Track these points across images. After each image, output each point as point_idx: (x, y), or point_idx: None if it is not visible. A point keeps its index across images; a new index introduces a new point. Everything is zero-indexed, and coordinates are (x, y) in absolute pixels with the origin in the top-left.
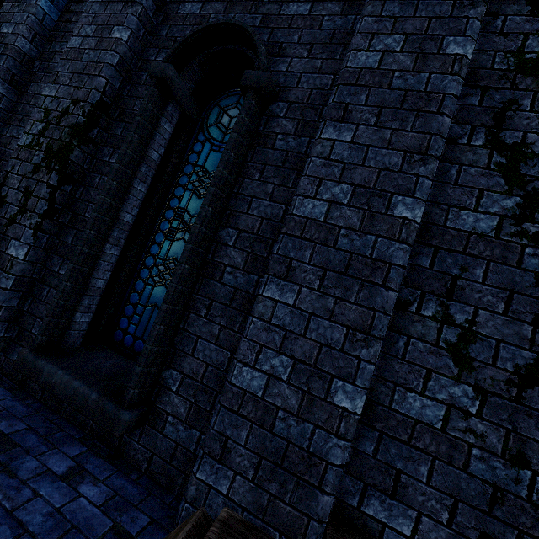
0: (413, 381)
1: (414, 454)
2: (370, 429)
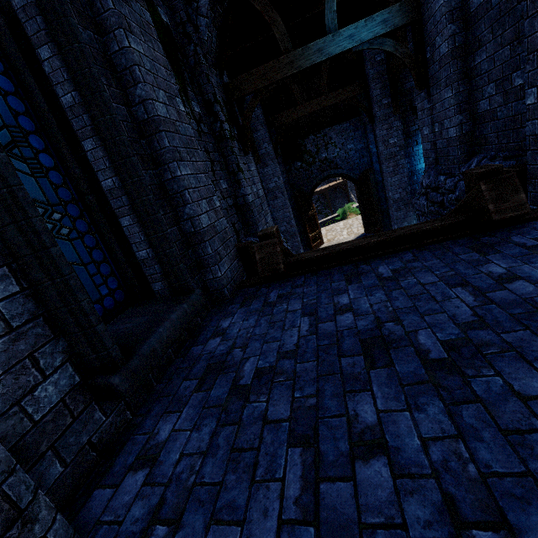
0: None
1: None
2: None
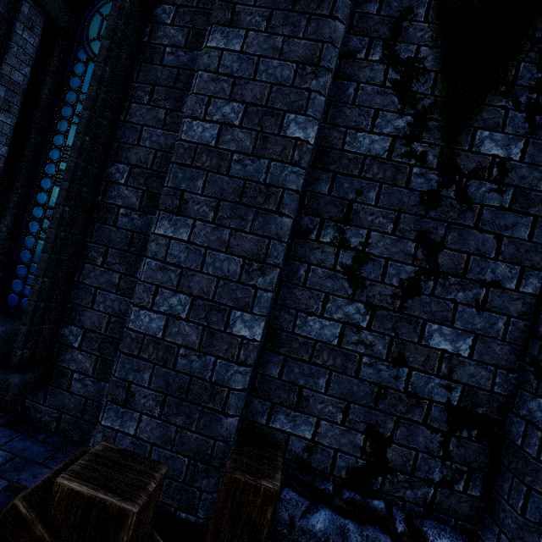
0: (313, 306)
1: (314, 370)
2: (276, 354)
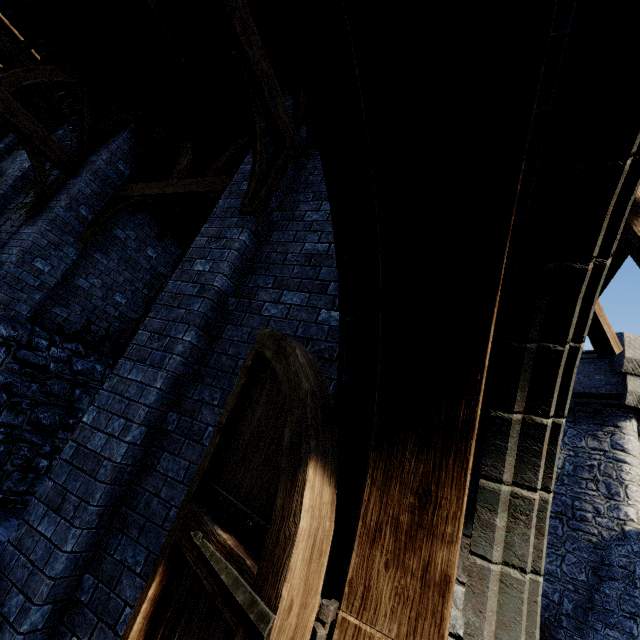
0: None
1: None
2: None
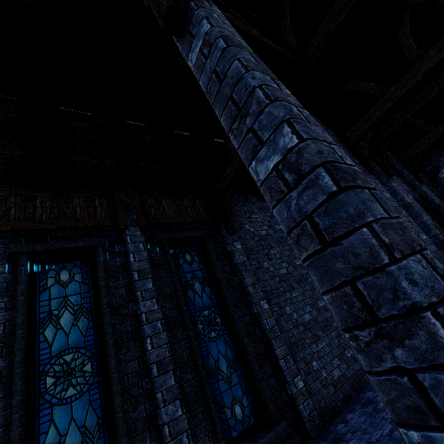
0: None
1: None
2: None
